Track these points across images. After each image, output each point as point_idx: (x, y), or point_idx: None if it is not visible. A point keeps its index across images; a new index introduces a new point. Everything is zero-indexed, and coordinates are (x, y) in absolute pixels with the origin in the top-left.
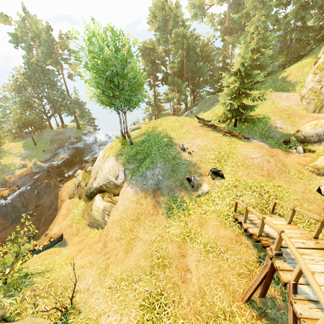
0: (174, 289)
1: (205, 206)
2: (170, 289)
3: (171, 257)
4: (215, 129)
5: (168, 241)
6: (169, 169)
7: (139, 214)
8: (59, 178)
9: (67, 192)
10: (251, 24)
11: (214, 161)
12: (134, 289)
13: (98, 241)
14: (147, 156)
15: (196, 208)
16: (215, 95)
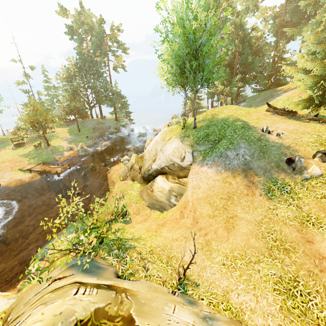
0: (311, 277)
1: (321, 190)
2: (306, 277)
3: (292, 242)
4: (291, 117)
5: (281, 223)
6: (257, 150)
7: (230, 194)
8: (103, 163)
9: (117, 174)
10: (322, 11)
11: (316, 144)
12: (257, 270)
13: (182, 217)
14: (222, 138)
15: (306, 192)
16: (266, 92)
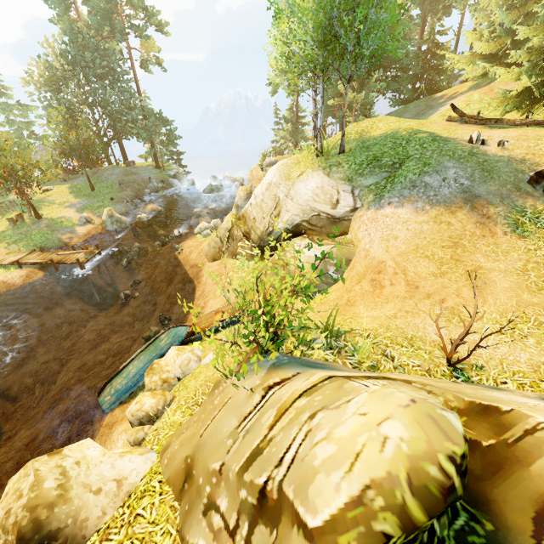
0: None
1: None
2: None
3: None
4: (493, 126)
5: None
6: (476, 168)
7: (454, 238)
8: (157, 242)
9: (200, 252)
10: None
11: None
12: None
13: (379, 287)
14: (405, 159)
15: None
16: (418, 102)
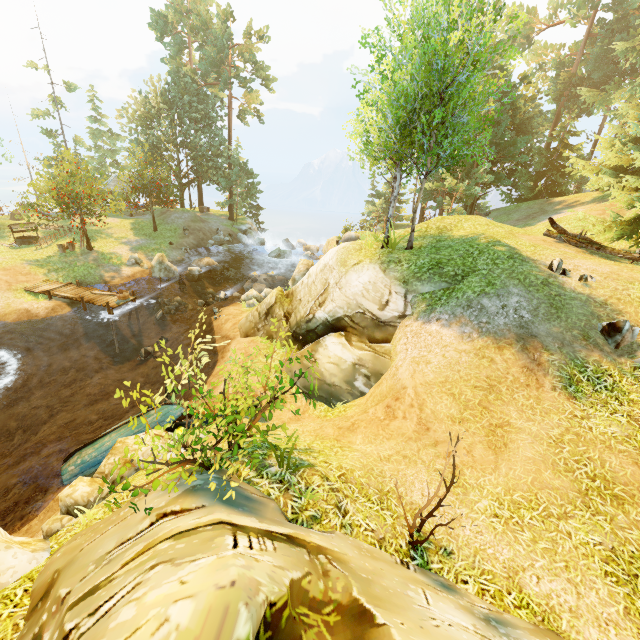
0: None
1: None
2: None
3: (627, 483)
4: (595, 252)
5: (600, 446)
6: (543, 302)
7: (492, 380)
8: (201, 300)
9: (235, 323)
10: None
11: None
12: (565, 533)
13: (391, 417)
14: (470, 272)
15: None
16: (532, 203)
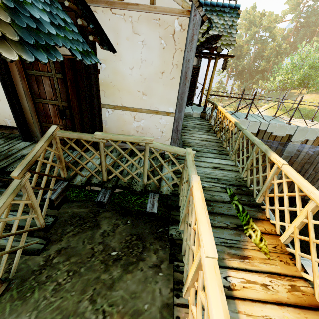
0: None
1: None
2: None
3: None
4: None
5: None
6: None
7: None
8: None
9: None
10: None
11: None
12: None
13: None
14: (316, 117)
15: None
16: (283, 92)
